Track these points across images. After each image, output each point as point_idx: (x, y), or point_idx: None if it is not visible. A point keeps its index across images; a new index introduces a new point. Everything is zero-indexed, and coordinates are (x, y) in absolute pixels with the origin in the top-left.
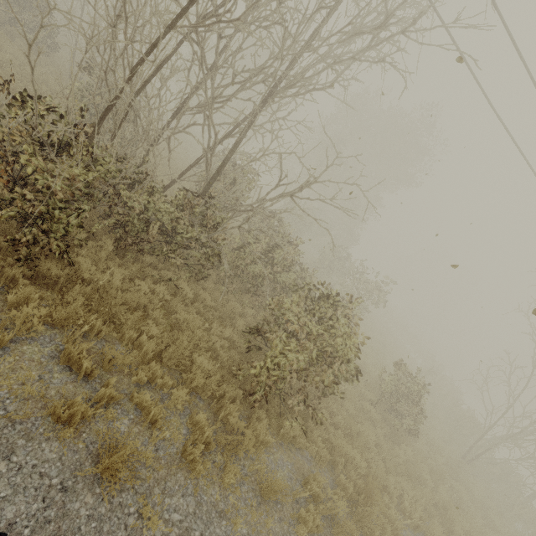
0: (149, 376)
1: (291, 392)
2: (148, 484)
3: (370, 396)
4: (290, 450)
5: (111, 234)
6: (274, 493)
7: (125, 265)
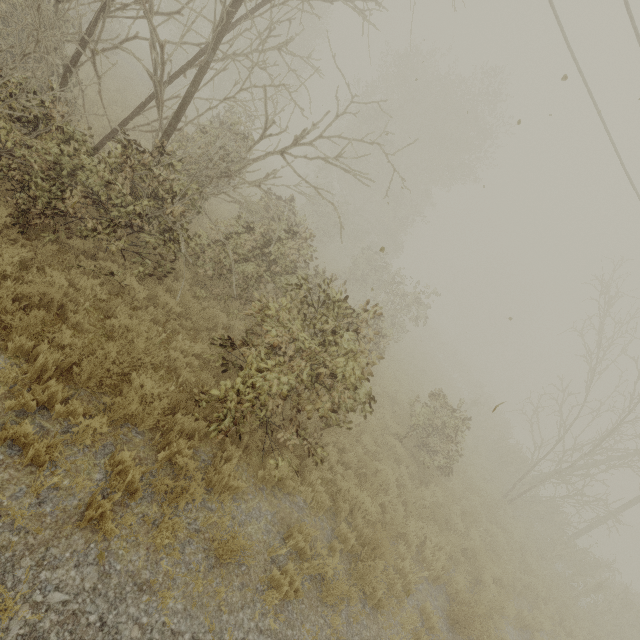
0: (43, 400)
1: (286, 424)
2: (12, 553)
3: (397, 430)
4: (274, 496)
5: (8, 201)
6: (233, 553)
7: (34, 249)
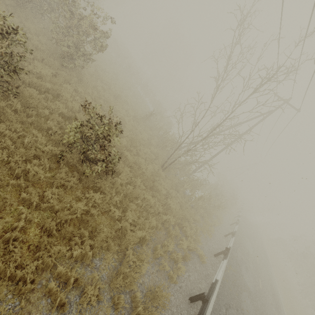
0: None
1: None
2: None
3: (54, 151)
4: None
5: None
6: None
7: None
